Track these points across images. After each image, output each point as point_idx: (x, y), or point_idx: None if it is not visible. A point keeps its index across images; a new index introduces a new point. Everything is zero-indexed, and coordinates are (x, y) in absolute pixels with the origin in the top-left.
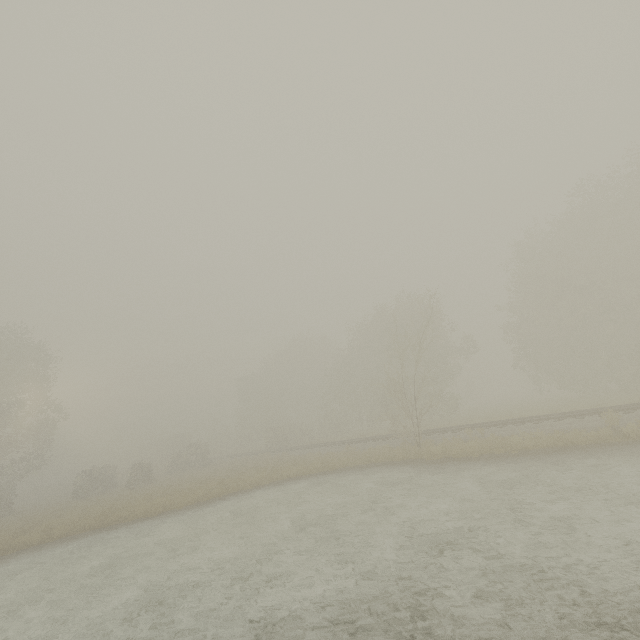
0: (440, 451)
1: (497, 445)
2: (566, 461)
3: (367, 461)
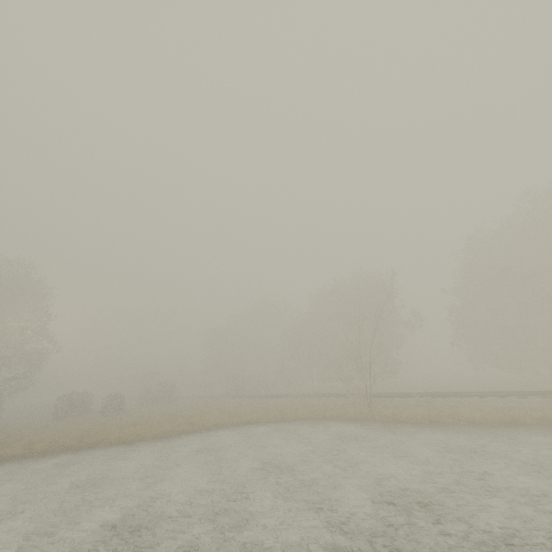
0: (390, 414)
1: (445, 414)
2: (516, 437)
3: (321, 415)
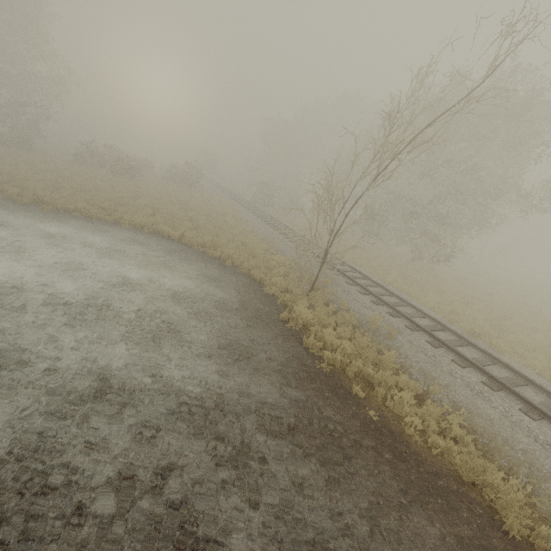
0: (307, 320)
1: (375, 375)
2: None
3: (252, 269)
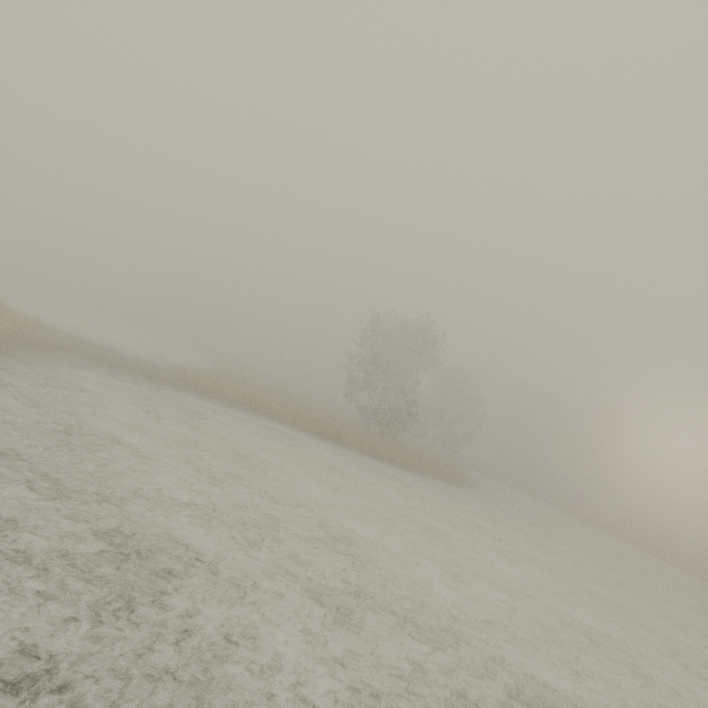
0: None
1: None
2: None
3: None
